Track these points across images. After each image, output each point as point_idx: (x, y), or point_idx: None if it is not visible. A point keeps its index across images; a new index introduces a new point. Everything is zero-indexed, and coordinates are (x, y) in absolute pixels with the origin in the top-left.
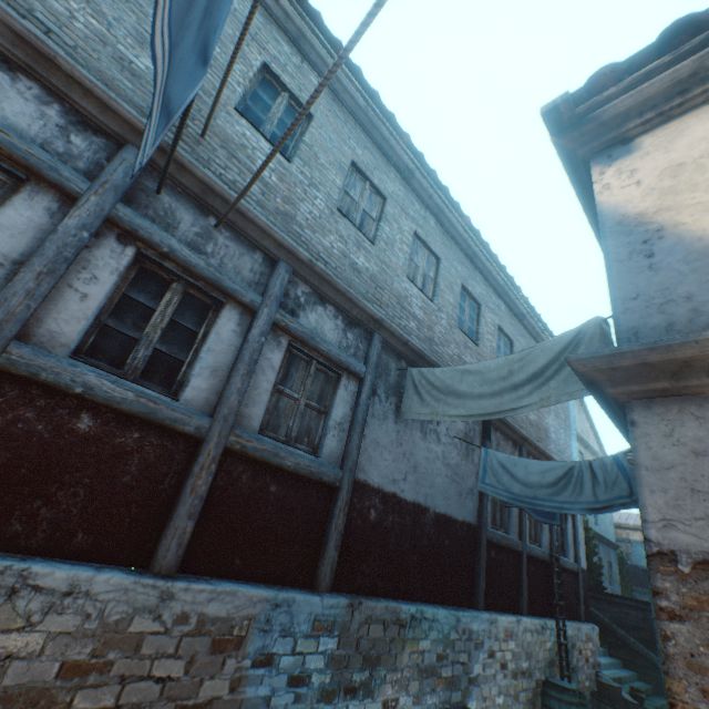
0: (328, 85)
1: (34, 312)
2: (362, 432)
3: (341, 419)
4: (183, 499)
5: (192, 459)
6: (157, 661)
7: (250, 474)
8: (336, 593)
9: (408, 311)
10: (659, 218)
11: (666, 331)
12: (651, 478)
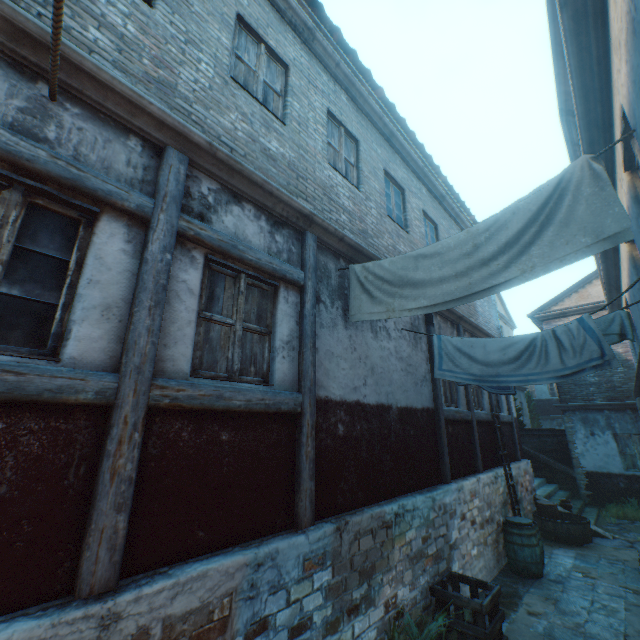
0: None
1: None
2: (314, 346)
3: (288, 337)
4: (101, 490)
5: (103, 433)
6: None
7: (192, 429)
8: (319, 522)
9: (336, 203)
10: None
11: None
12: None
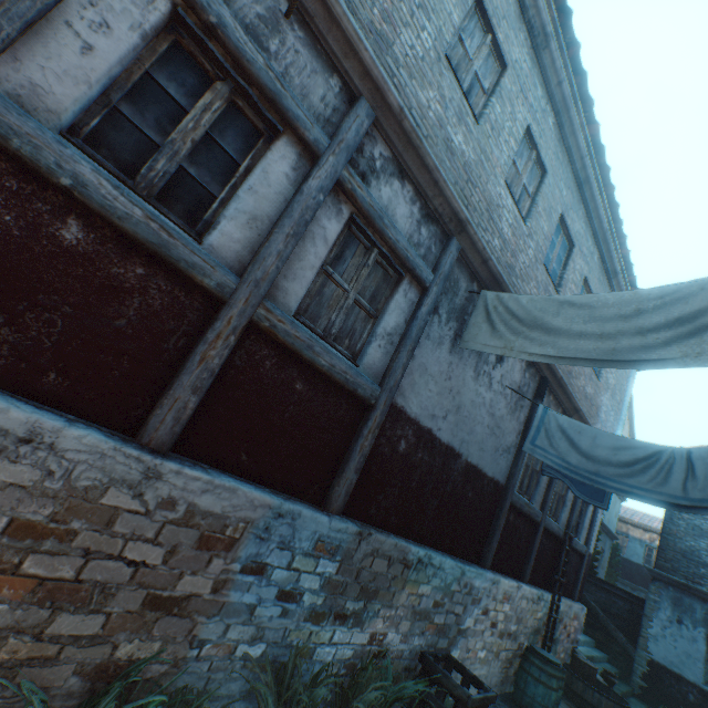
0: None
1: (9, 43)
2: (413, 351)
3: (392, 329)
4: (189, 367)
5: (207, 323)
6: (132, 543)
7: (275, 362)
8: (345, 517)
9: (495, 225)
10: None
11: None
12: None
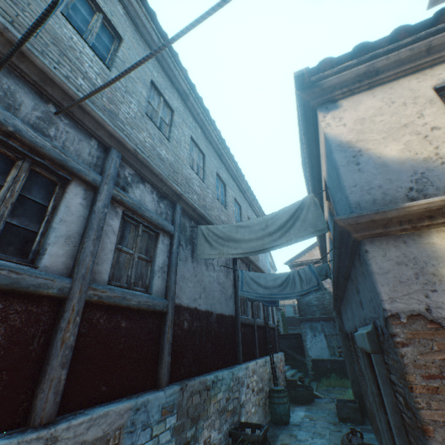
0: (131, 18)
1: None
2: (176, 271)
3: (162, 264)
4: (55, 353)
5: (56, 316)
6: None
7: (106, 317)
8: (171, 384)
9: (192, 188)
10: (358, 145)
11: (373, 203)
12: (381, 278)
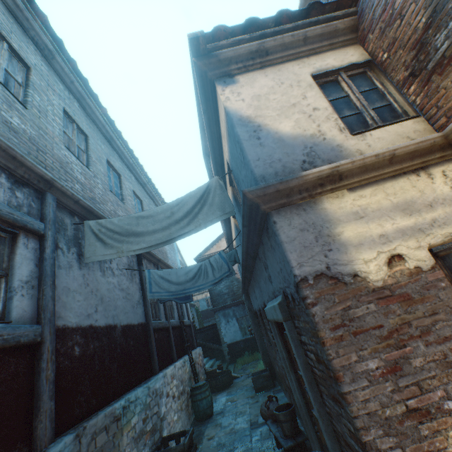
0: None
1: None
2: (54, 283)
3: (28, 277)
4: None
5: None
6: None
7: None
8: (59, 437)
9: (72, 175)
10: (258, 120)
11: (276, 176)
12: (289, 246)
